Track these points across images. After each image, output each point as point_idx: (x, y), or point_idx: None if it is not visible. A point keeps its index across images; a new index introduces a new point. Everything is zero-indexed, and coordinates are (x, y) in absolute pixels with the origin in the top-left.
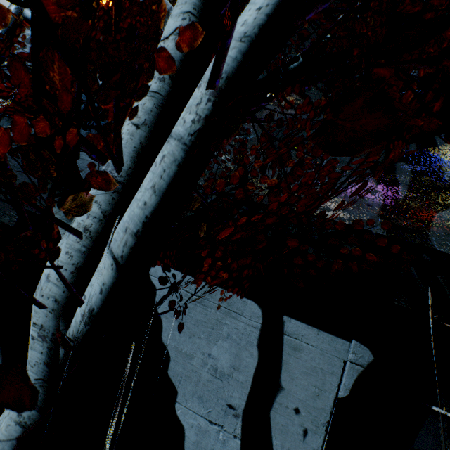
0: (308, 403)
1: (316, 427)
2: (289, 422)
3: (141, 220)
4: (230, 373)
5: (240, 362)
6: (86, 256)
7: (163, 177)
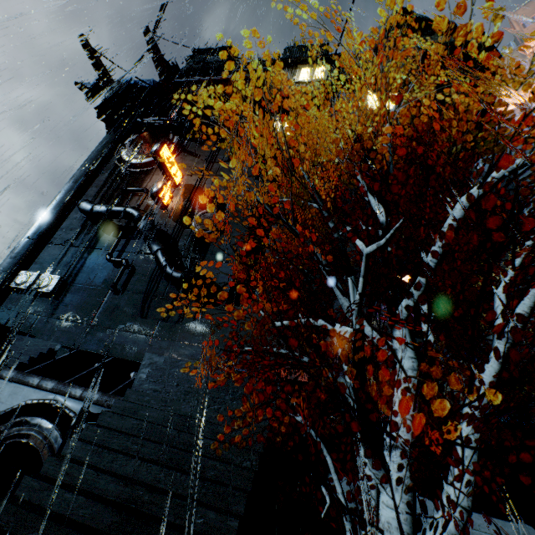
0: None
1: None
2: None
3: (470, 487)
4: None
5: None
6: (412, 502)
7: (471, 467)
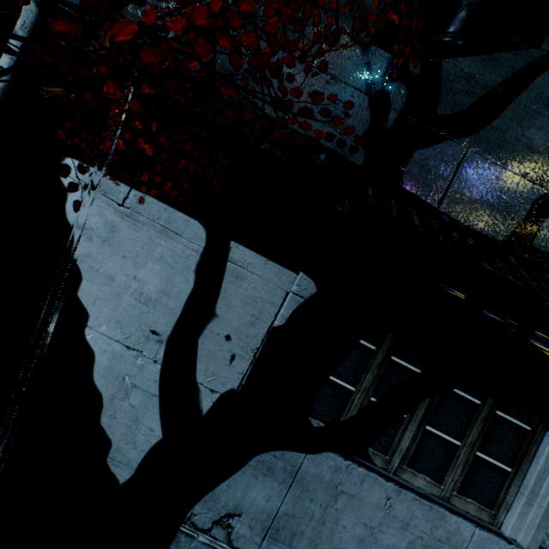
0: (241, 331)
1: (245, 353)
2: (218, 349)
3: None
4: (159, 299)
5: (172, 287)
6: None
7: None
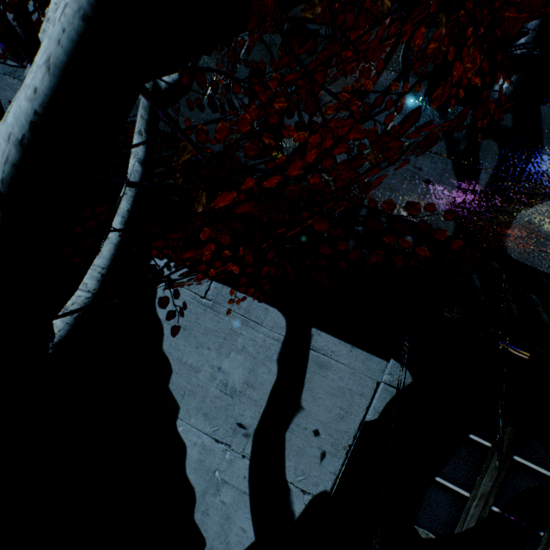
0: (330, 425)
1: (335, 451)
2: (306, 444)
3: (28, 119)
4: (243, 390)
5: (255, 378)
6: None
7: (61, 42)
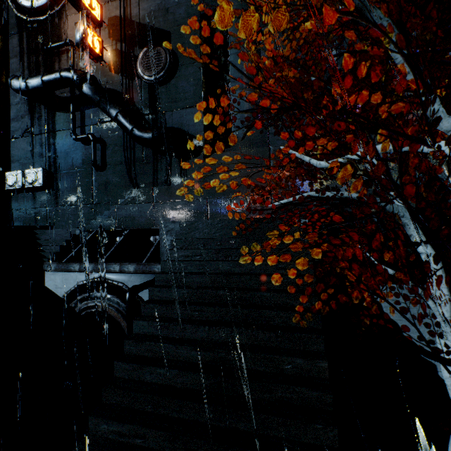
0: None
1: None
2: None
3: None
4: None
5: None
6: None
7: None
